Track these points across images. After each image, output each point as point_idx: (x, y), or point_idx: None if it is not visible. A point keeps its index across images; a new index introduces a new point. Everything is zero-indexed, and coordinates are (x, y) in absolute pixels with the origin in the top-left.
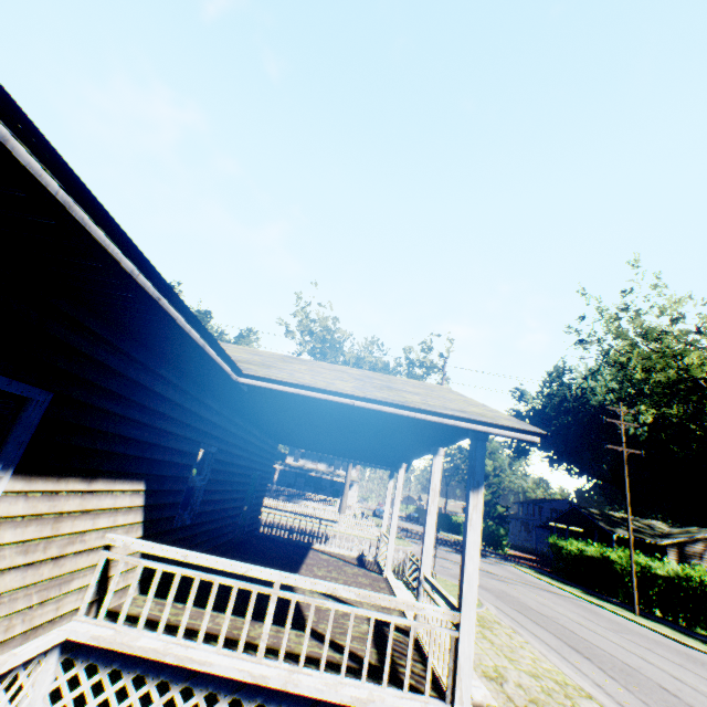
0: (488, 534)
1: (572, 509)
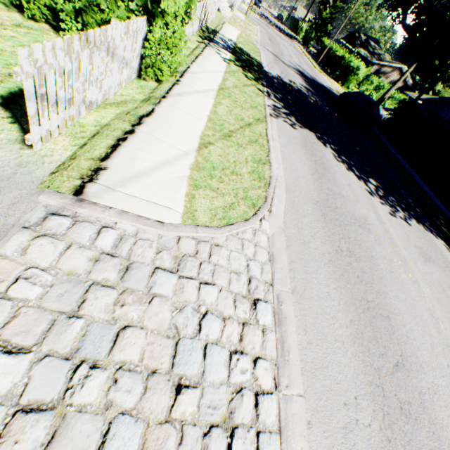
0: (307, 36)
1: (354, 34)
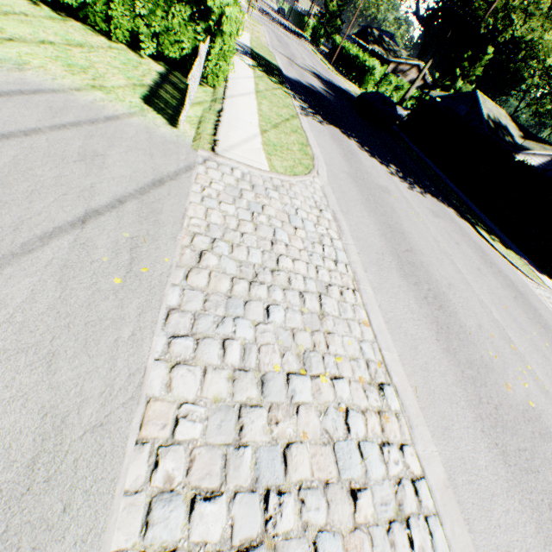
0: (315, 33)
1: (366, 30)
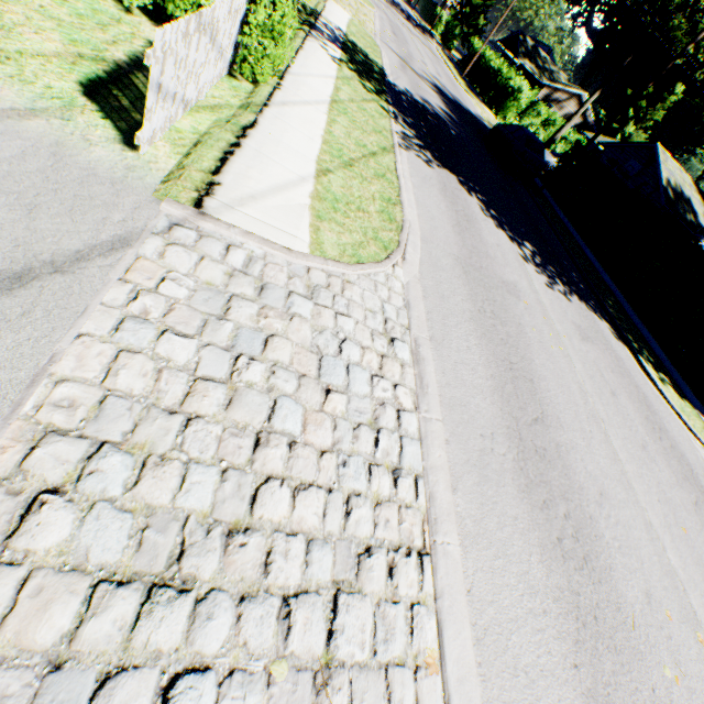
0: (448, 31)
1: (517, 36)
